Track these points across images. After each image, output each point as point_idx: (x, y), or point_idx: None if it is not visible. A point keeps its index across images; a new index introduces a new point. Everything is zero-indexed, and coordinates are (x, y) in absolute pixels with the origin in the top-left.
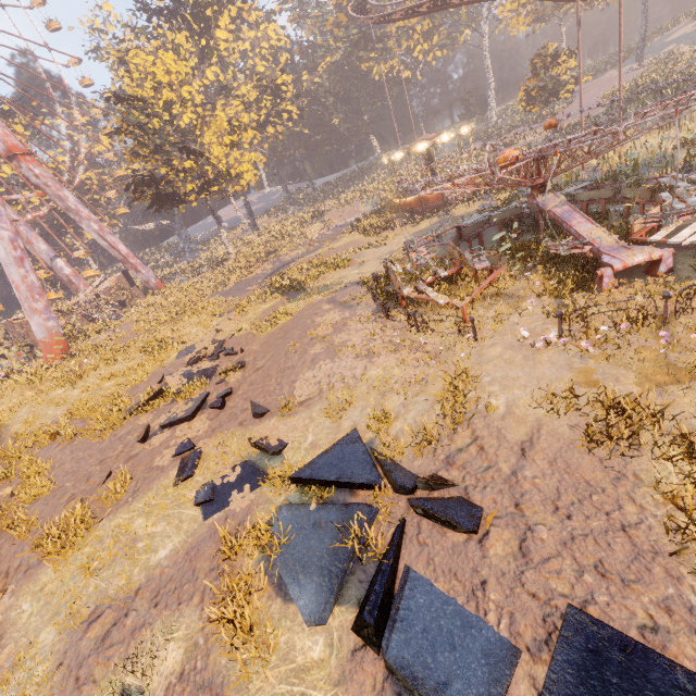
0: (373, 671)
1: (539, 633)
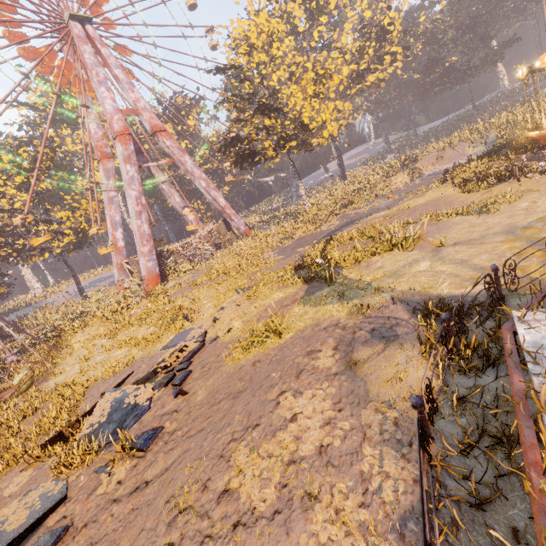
0: None
1: None
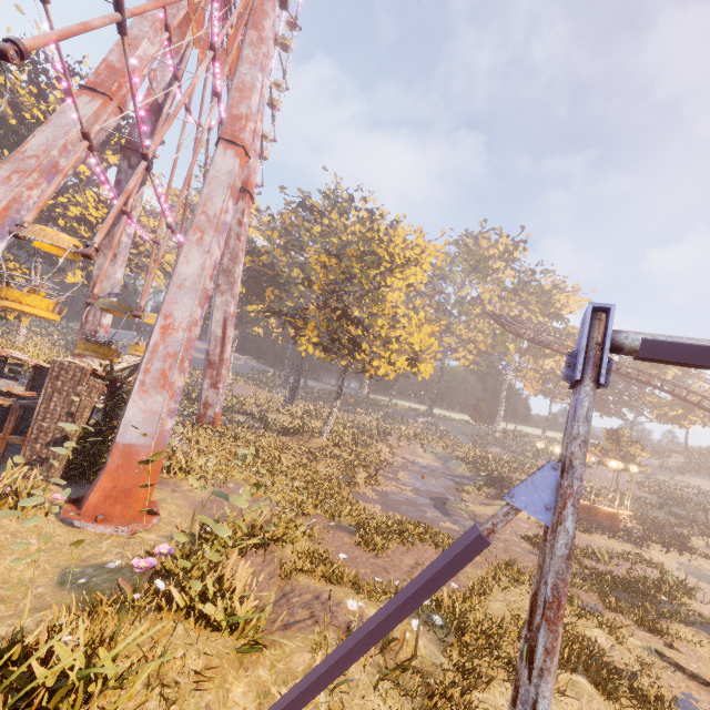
0: None
1: None
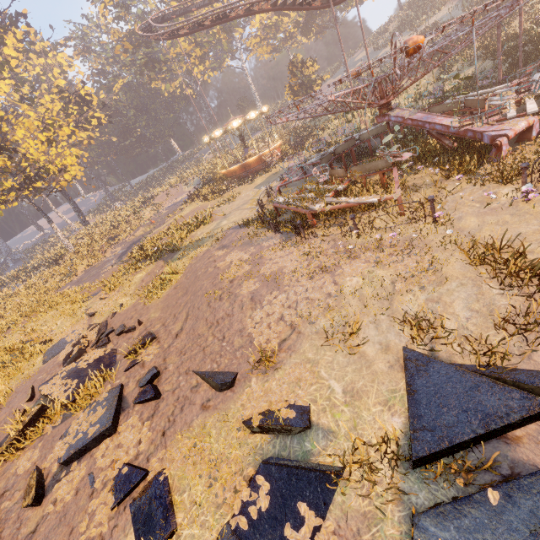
0: None
1: None
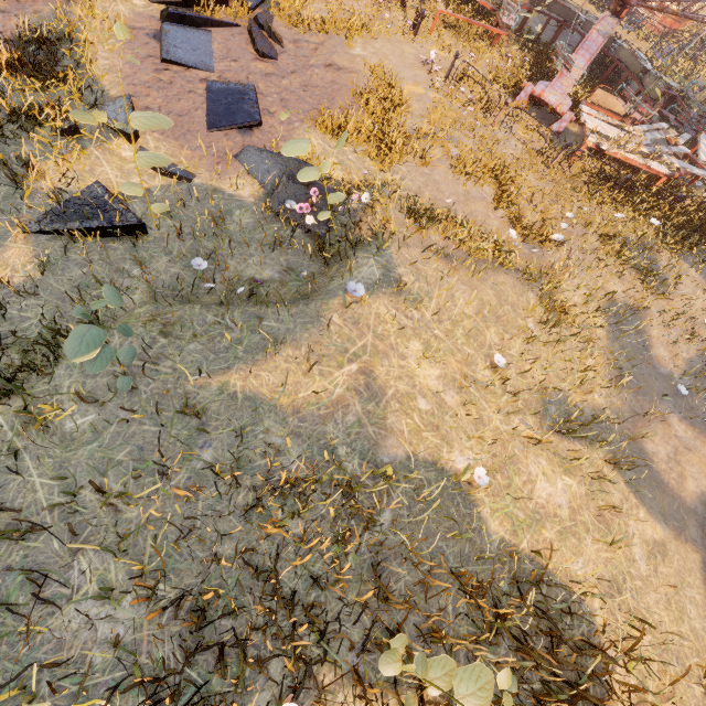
0: (154, 26)
1: (232, 80)
